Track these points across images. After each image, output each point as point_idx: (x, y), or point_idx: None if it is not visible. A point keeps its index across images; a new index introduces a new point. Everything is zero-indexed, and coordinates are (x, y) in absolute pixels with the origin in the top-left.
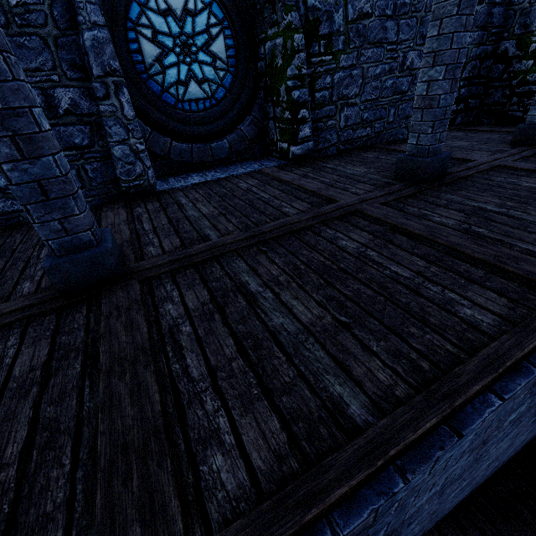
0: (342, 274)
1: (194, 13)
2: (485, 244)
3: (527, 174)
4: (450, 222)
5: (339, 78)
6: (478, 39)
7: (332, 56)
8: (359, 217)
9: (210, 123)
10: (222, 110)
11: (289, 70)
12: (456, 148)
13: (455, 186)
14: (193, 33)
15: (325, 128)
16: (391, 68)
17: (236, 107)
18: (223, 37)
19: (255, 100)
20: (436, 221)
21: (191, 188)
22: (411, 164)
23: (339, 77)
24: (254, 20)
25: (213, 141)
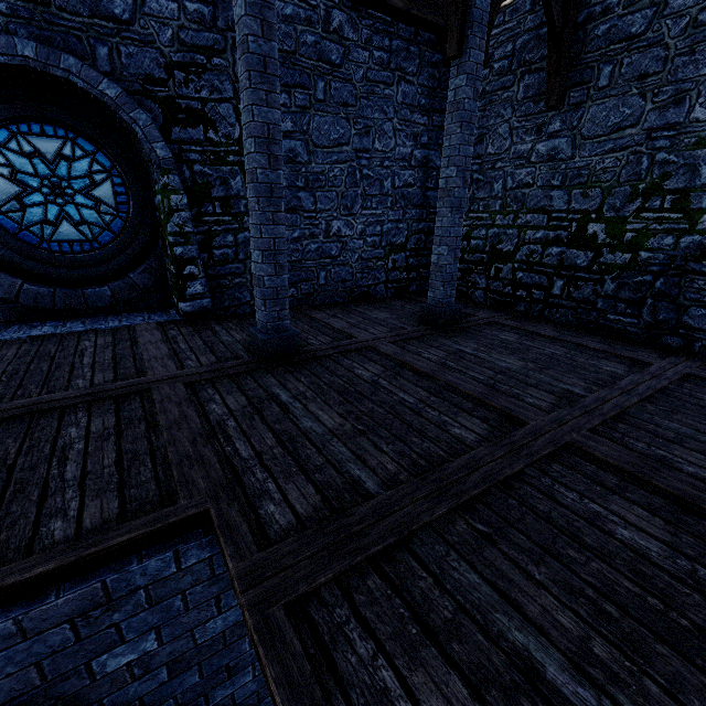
0: (4, 472)
1: (72, 159)
2: (199, 442)
3: (379, 359)
4: (219, 411)
5: (245, 238)
6: (418, 216)
7: (233, 217)
8: (142, 397)
9: (89, 267)
10: (107, 255)
11: (169, 227)
12: (368, 321)
13: (295, 367)
14: (68, 177)
15: (232, 285)
16: (313, 233)
17: (127, 253)
18: (111, 183)
19: (155, 248)
20: (209, 409)
21: (20, 342)
22: (256, 339)
23: (245, 237)
24: (148, 173)
25: (89, 287)
